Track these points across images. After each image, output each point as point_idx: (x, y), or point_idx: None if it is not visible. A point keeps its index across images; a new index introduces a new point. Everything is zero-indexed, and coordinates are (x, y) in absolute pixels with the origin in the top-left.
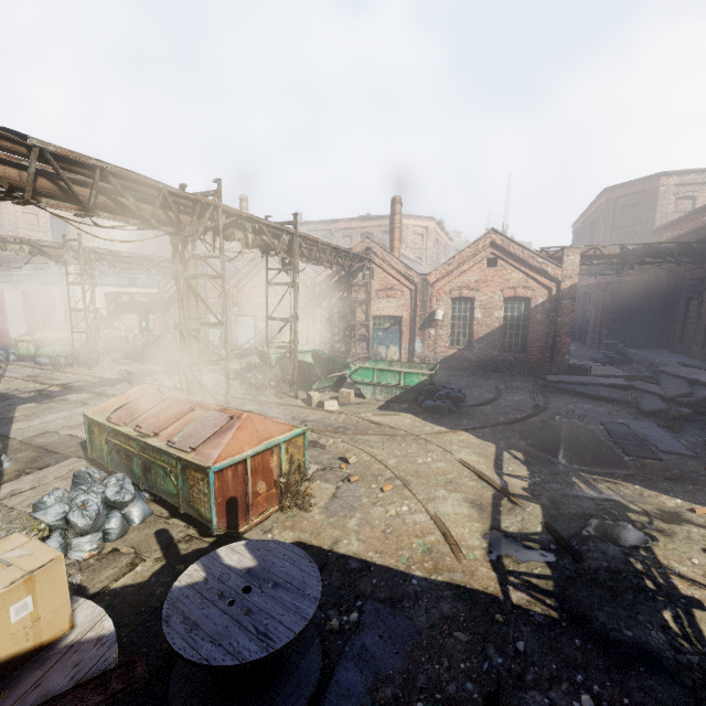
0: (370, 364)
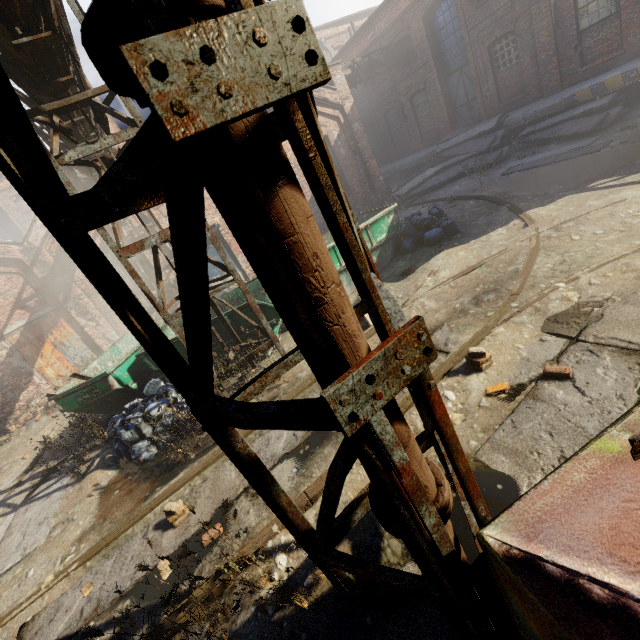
0: None
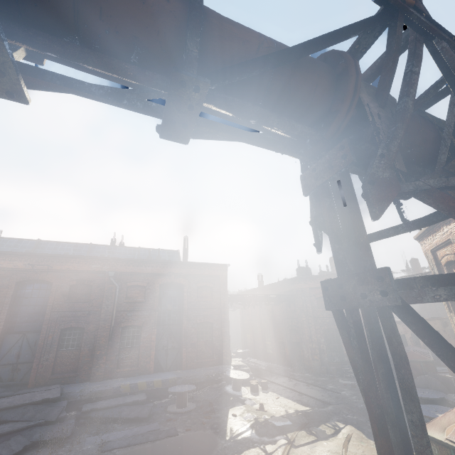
0: None
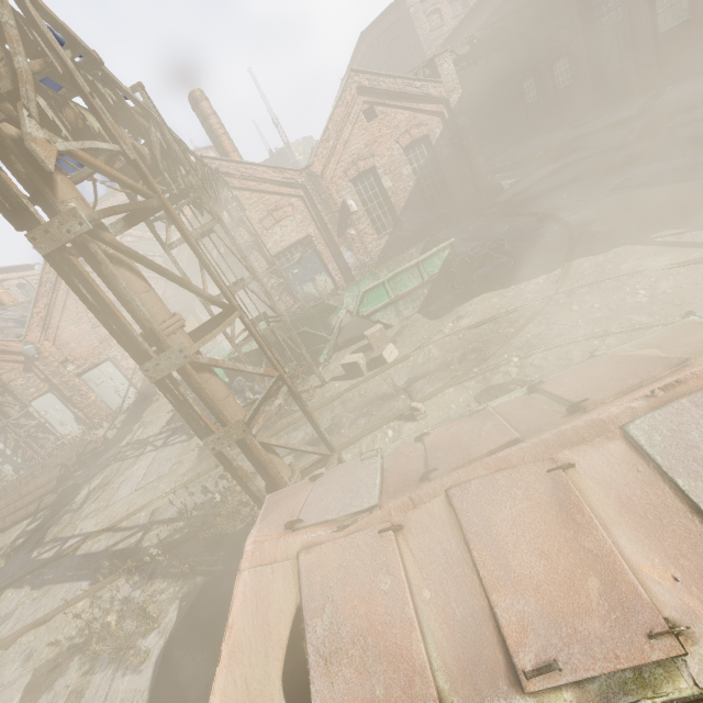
0: (351, 292)
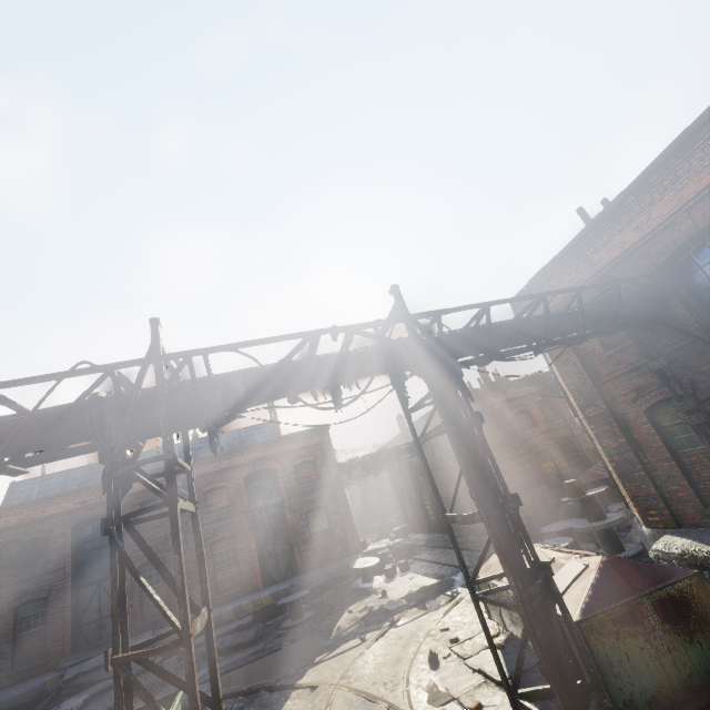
0: None
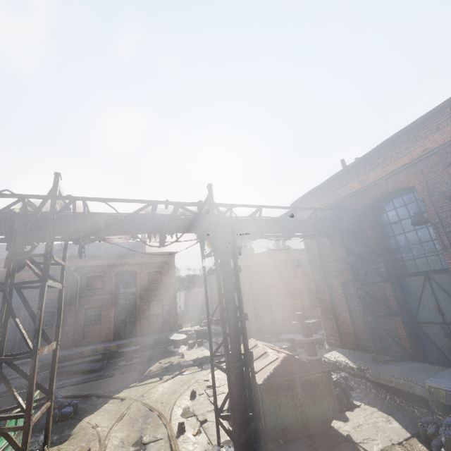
0: None
